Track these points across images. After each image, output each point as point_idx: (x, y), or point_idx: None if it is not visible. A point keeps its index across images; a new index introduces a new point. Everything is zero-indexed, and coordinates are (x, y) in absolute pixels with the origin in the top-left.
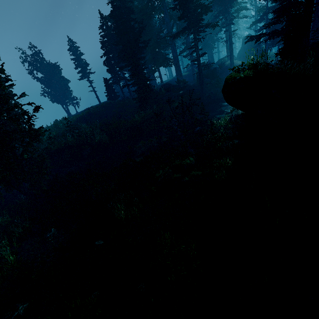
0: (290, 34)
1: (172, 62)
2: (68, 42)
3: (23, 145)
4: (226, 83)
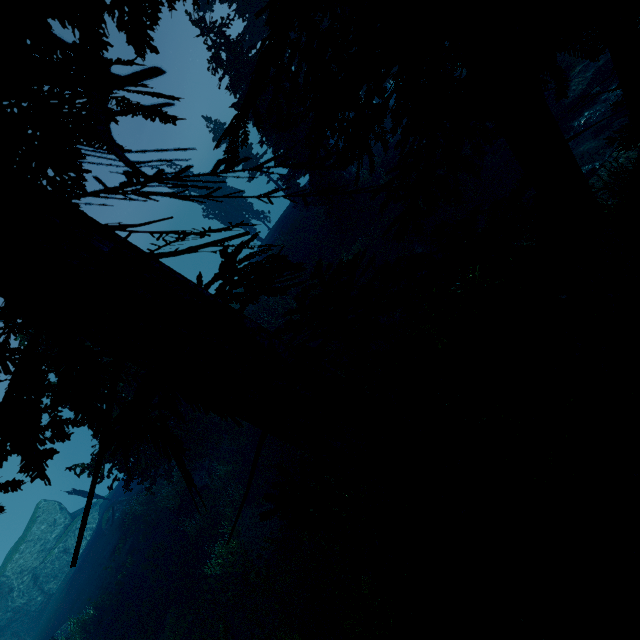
0: None
1: None
2: (207, 126)
3: None
4: None
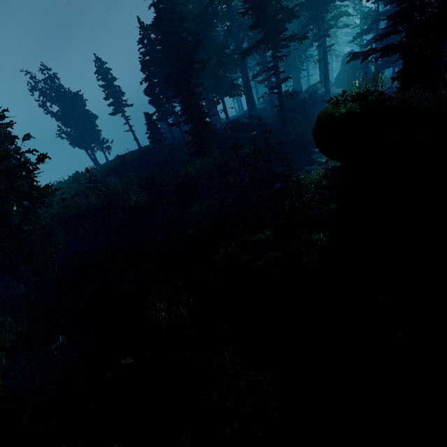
0: (413, 49)
1: (241, 90)
2: (95, 62)
3: (20, 211)
4: (318, 122)
